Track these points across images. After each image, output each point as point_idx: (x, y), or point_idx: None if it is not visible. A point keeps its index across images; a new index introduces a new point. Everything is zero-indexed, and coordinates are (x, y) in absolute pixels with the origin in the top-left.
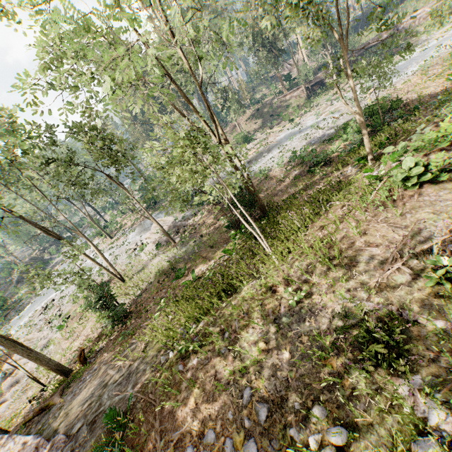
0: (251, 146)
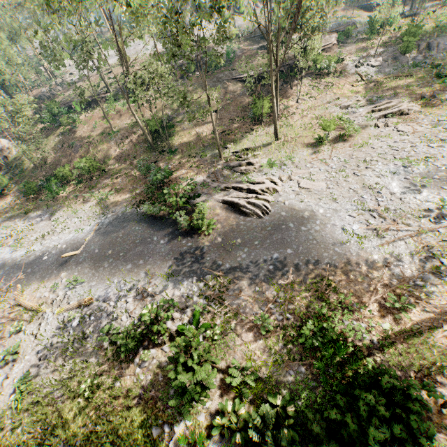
0: None
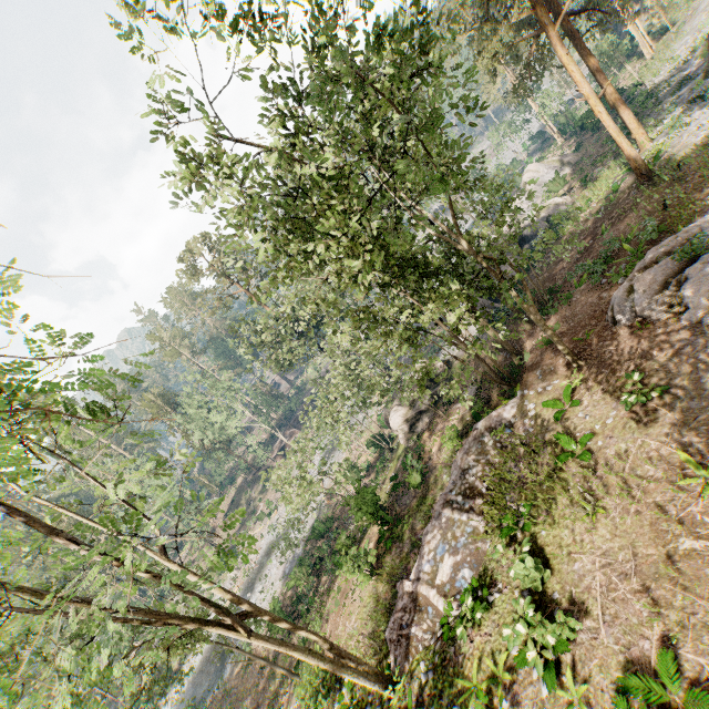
0: (235, 573)
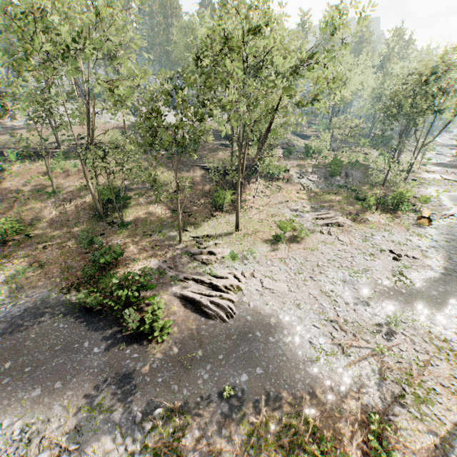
0: None
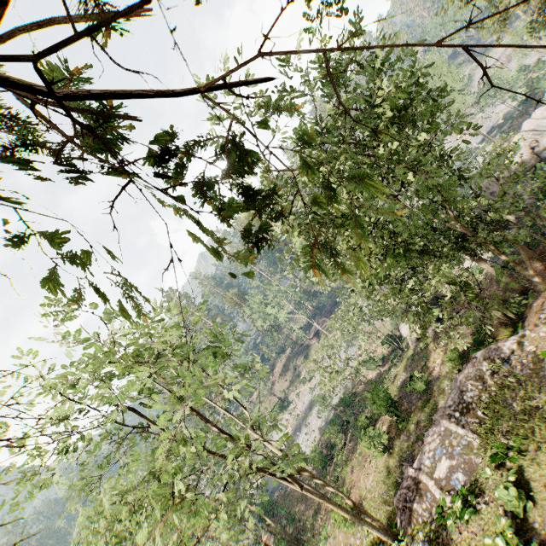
0: (288, 416)
